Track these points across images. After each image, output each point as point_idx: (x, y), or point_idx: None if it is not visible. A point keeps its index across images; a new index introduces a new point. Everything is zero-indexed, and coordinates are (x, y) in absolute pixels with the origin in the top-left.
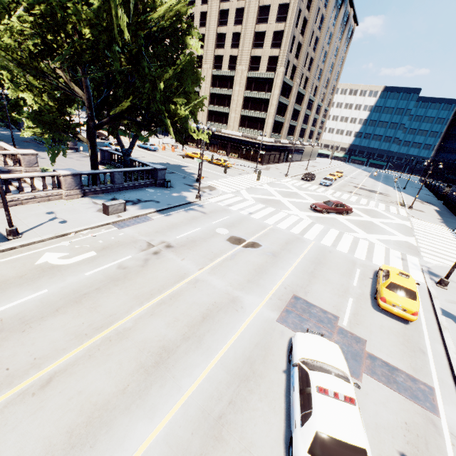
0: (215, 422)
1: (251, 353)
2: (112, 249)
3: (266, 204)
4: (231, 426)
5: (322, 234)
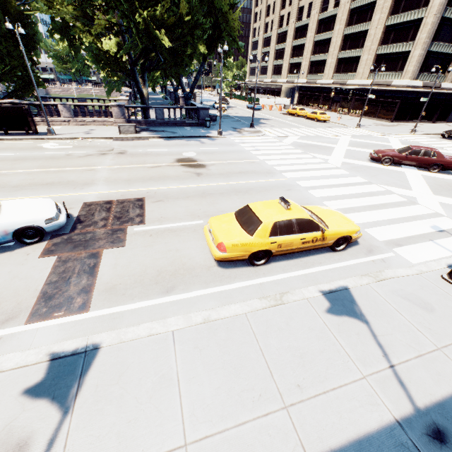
0: None
1: None
2: (84, 148)
3: (302, 147)
4: None
5: (321, 177)
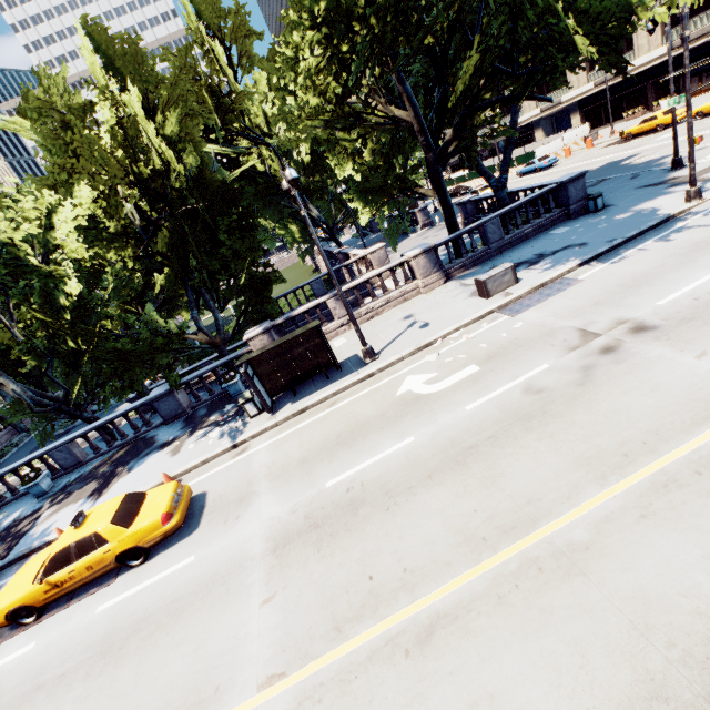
0: None
1: None
2: (506, 356)
3: None
4: None
5: None
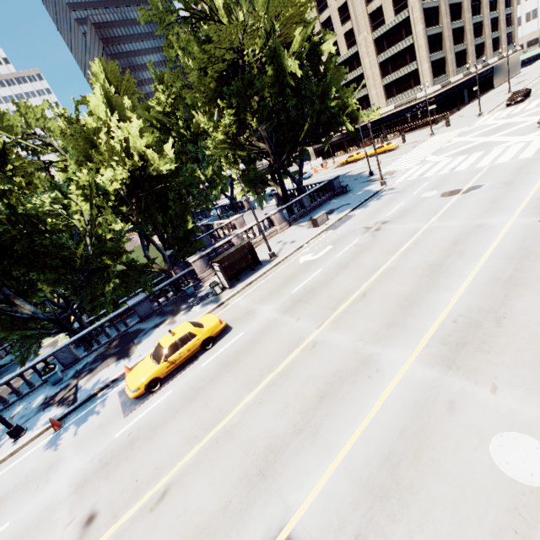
0: (508, 280)
1: (520, 245)
2: (341, 241)
3: (468, 153)
4: (524, 278)
5: None
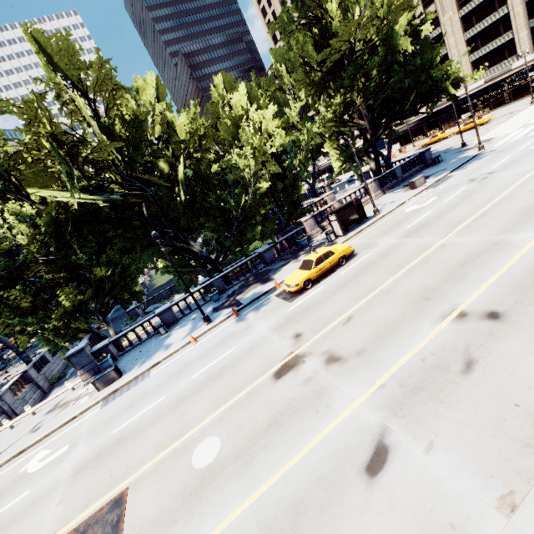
0: None
1: None
2: (445, 192)
3: None
4: None
5: None
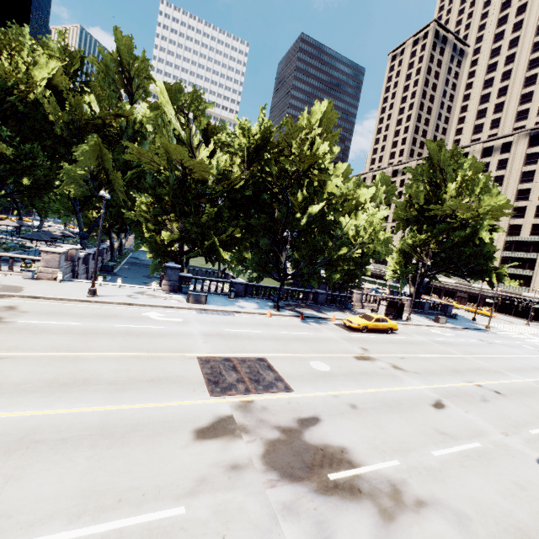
0: None
1: None
2: (461, 336)
3: None
4: None
5: None
